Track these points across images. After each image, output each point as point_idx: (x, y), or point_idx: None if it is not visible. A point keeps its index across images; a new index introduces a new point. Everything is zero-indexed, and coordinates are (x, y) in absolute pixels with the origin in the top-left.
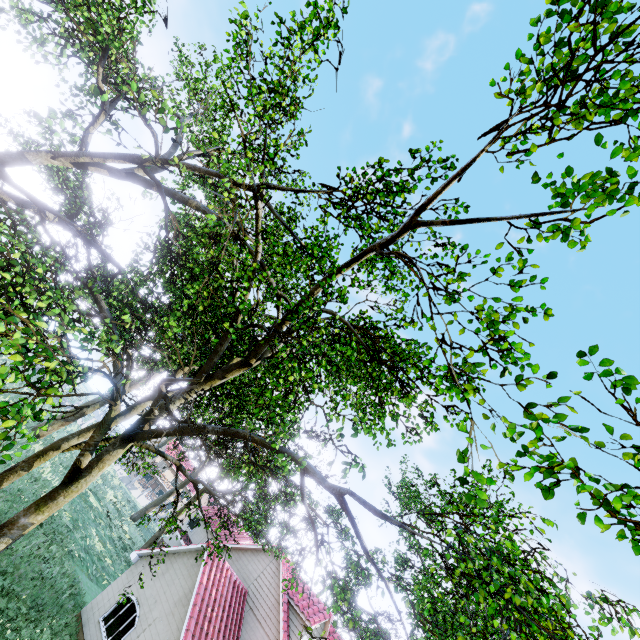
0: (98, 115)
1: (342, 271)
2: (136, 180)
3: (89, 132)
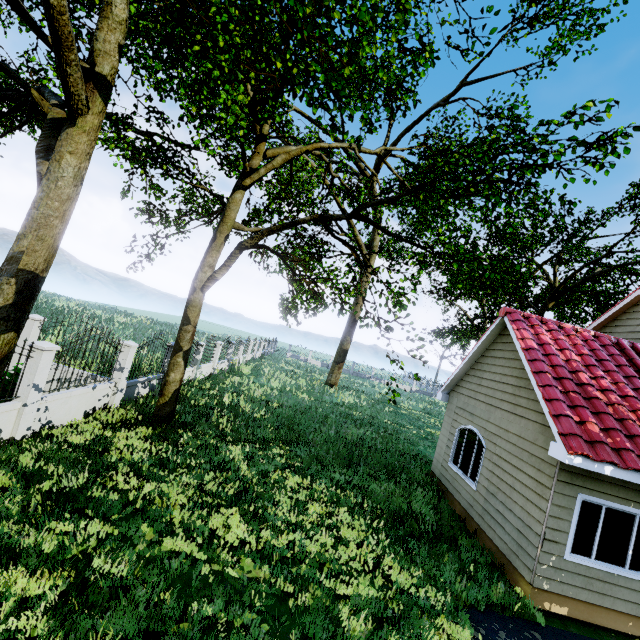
0: None
1: None
2: None
3: None
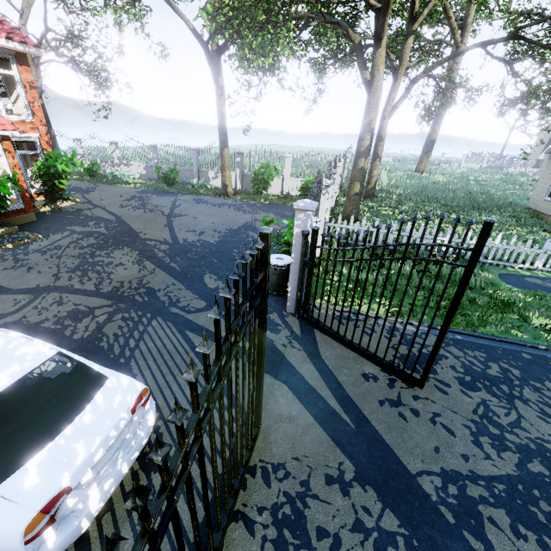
0: None
1: None
2: None
3: None
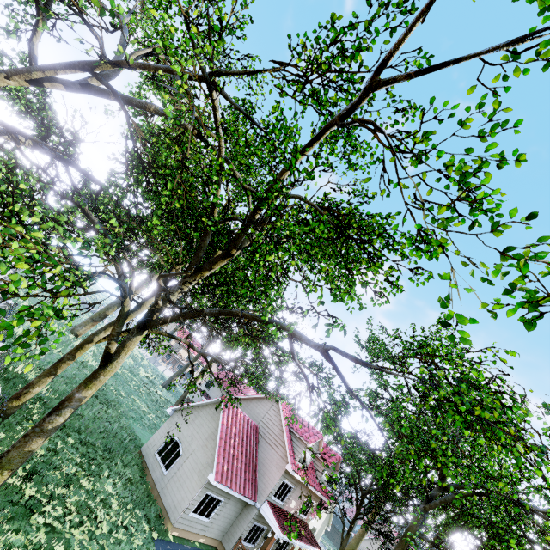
0: (36, 22)
1: (304, 153)
2: (92, 91)
3: (33, 44)
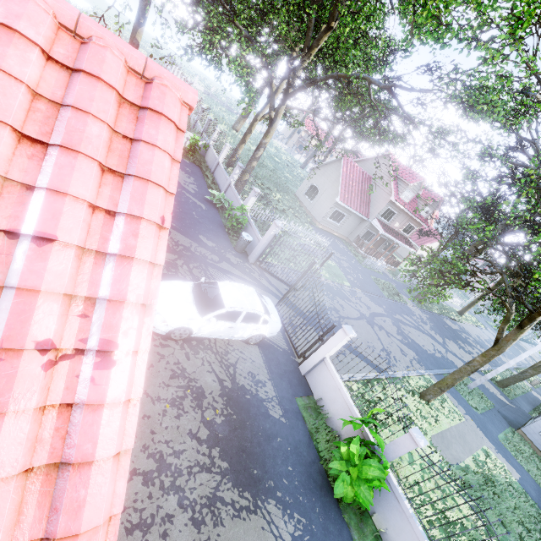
0: None
1: None
2: None
3: None
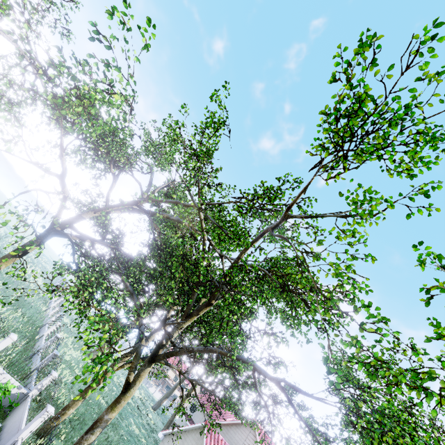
0: (112, 184)
1: (254, 243)
2: (134, 211)
3: (109, 194)
